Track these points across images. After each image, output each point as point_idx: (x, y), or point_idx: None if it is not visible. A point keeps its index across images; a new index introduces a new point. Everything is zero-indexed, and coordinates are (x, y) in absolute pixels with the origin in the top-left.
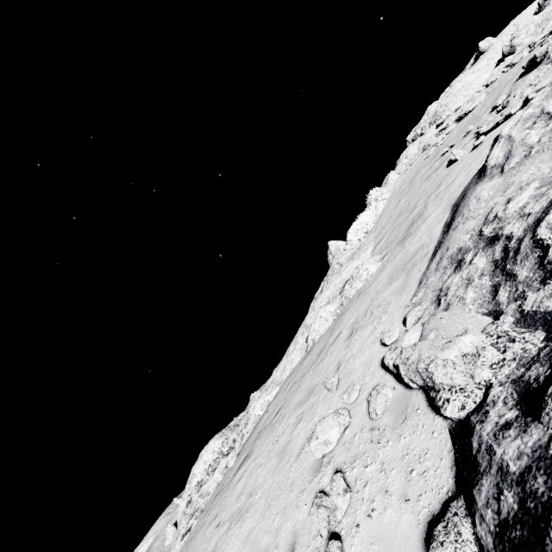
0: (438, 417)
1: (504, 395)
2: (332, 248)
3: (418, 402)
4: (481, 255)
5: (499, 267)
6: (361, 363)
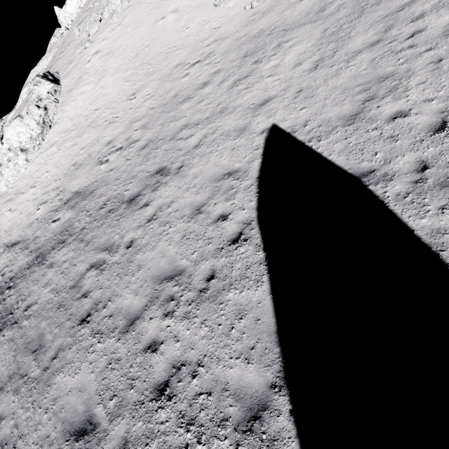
0: None
1: None
2: (57, 15)
3: None
4: None
5: None
6: None
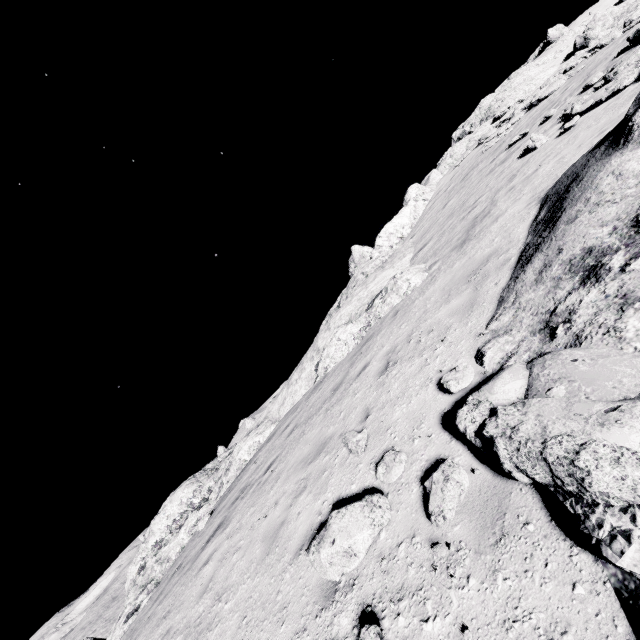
0: (581, 553)
1: None
2: (356, 255)
3: (527, 508)
4: None
5: None
6: (405, 415)
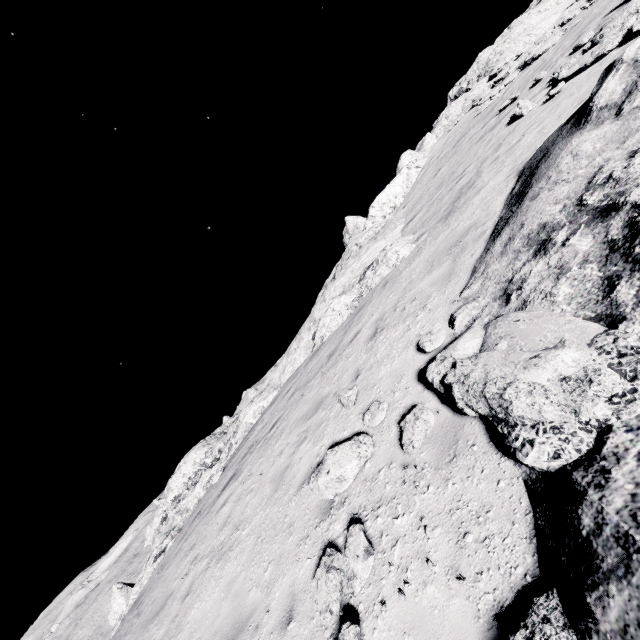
0: (506, 460)
1: (638, 448)
2: (350, 226)
3: (474, 435)
4: (584, 233)
5: (620, 251)
6: (389, 373)
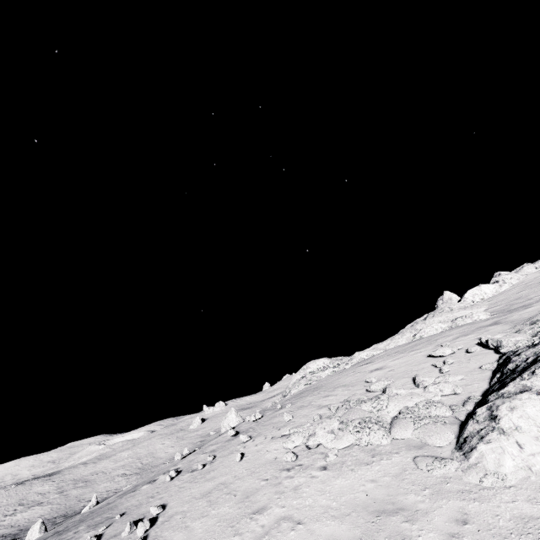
0: (496, 354)
1: (522, 347)
2: (445, 296)
3: (490, 352)
4: None
5: None
6: (464, 343)
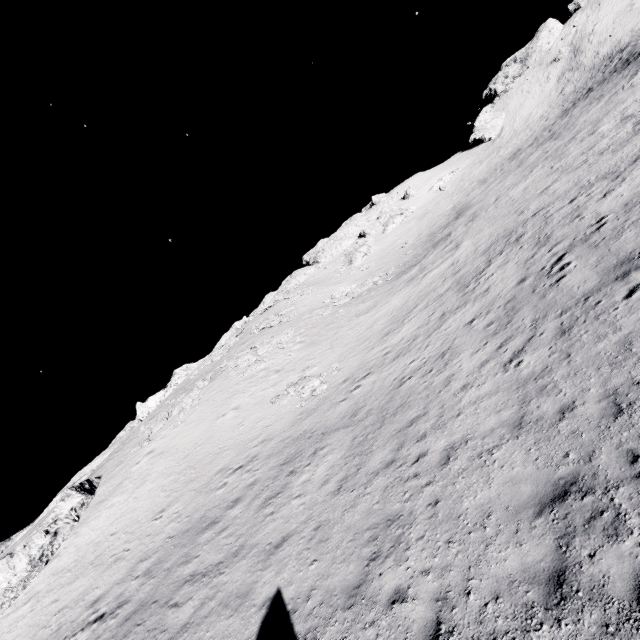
0: None
1: None
2: (137, 408)
3: None
4: None
5: None
6: None
